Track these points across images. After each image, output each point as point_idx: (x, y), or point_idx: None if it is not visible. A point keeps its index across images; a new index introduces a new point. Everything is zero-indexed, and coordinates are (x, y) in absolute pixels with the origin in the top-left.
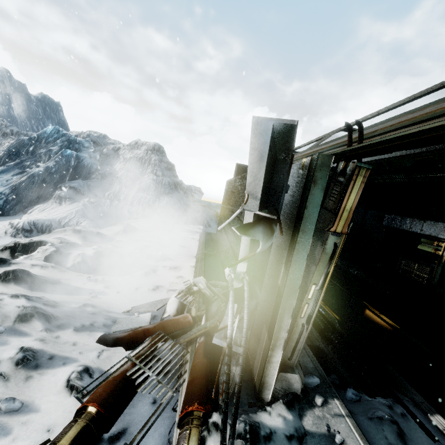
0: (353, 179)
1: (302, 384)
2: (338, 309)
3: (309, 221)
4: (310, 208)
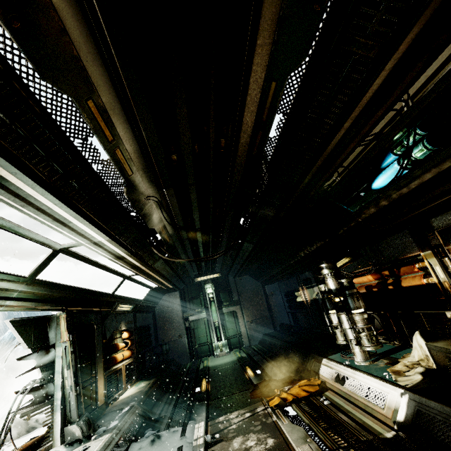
0: (61, 319)
1: (86, 432)
2: (214, 382)
3: (59, 341)
4: (58, 335)
